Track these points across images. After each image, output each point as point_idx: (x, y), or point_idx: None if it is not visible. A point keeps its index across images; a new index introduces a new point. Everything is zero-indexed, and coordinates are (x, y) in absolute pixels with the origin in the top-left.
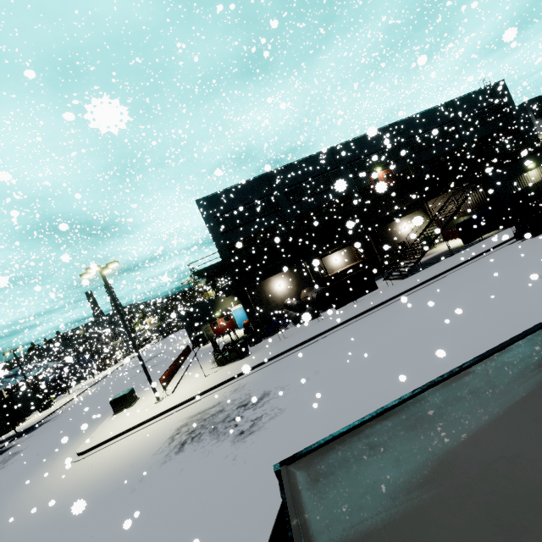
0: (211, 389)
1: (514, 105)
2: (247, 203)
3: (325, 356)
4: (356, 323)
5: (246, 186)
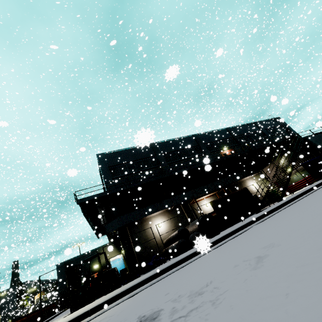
0: None
1: (290, 127)
2: (136, 160)
3: (259, 238)
4: (265, 220)
5: (136, 150)
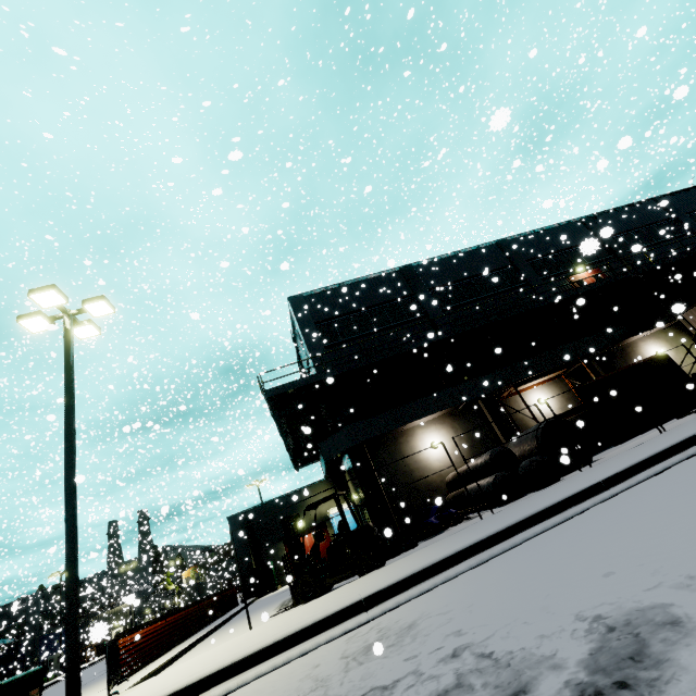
0: (258, 656)
1: None
2: (371, 306)
3: None
4: None
5: (370, 284)
